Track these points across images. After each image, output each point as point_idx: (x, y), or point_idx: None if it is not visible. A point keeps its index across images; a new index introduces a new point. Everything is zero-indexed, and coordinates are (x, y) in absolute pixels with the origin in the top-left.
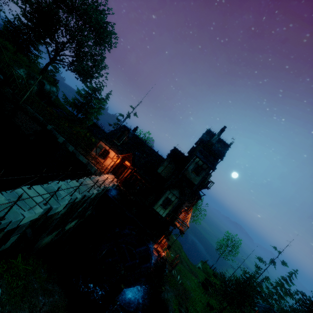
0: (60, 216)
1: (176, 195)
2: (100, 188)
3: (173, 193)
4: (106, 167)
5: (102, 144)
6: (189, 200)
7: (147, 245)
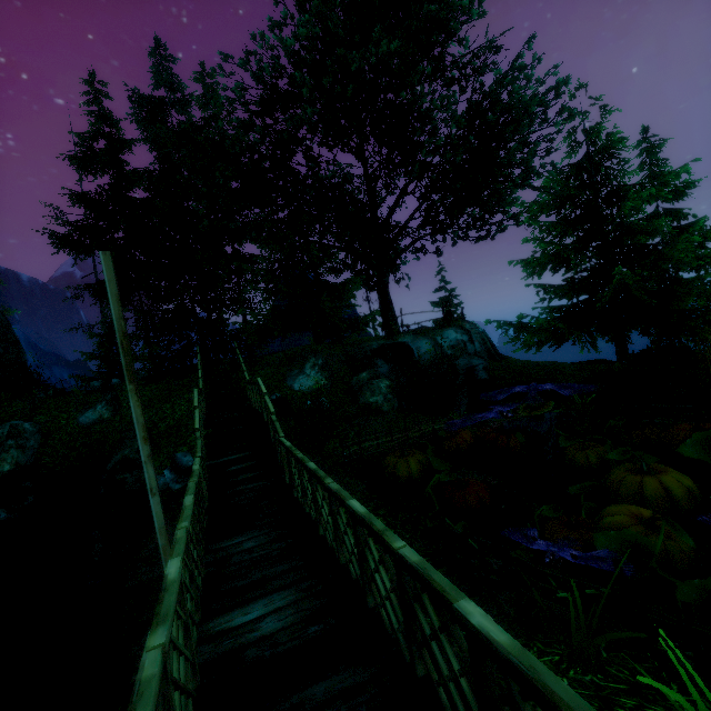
0: None
1: None
2: None
3: None
4: None
5: None
6: None
7: None
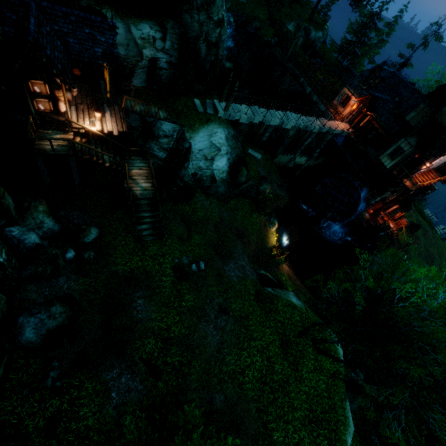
0: (291, 139)
1: (412, 144)
2: (324, 127)
3: (409, 141)
4: (341, 114)
5: (346, 90)
6: (437, 155)
7: (358, 190)
